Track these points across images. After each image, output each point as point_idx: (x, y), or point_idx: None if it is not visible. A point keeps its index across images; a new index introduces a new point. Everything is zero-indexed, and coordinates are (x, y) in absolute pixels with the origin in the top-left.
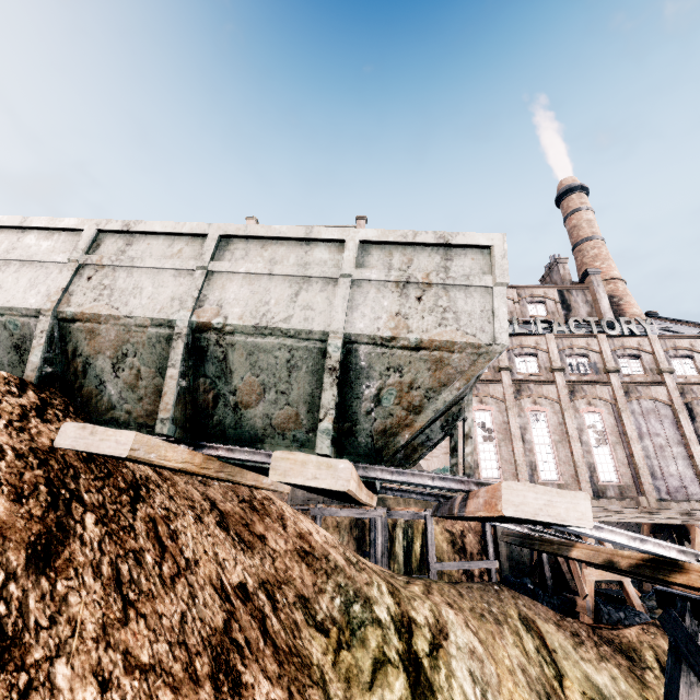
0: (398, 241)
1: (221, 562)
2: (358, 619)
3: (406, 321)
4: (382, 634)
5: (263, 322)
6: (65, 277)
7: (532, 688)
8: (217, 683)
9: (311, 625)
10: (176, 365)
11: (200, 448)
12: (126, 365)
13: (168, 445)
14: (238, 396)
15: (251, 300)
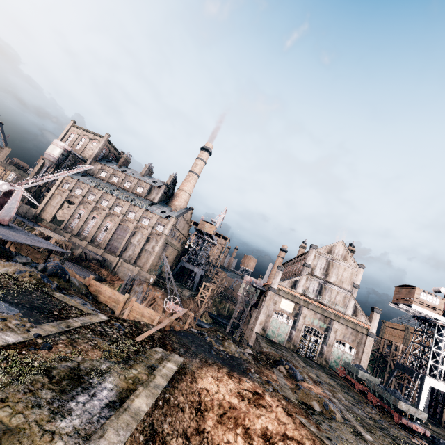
0: None
1: None
2: None
3: None
4: None
5: None
6: None
7: None
8: None
9: None
10: None
11: None
12: None
13: None
14: None
15: None
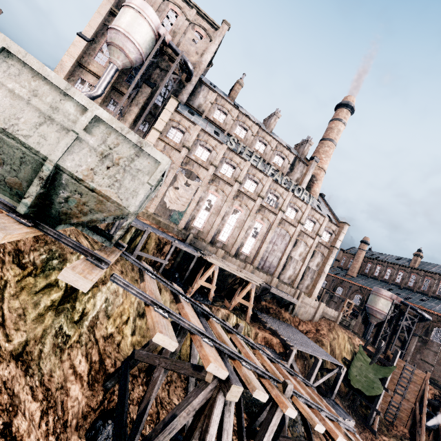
0: (117, 130)
1: None
2: (52, 266)
3: (94, 175)
4: None
5: (10, 129)
6: None
7: (137, 310)
8: None
9: (15, 263)
10: None
11: None
12: None
13: None
14: None
15: (8, 110)
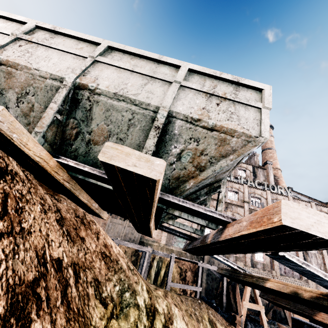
0: (211, 74)
1: (49, 241)
2: (126, 301)
3: (208, 113)
4: (138, 314)
5: (120, 92)
6: (4, 40)
7: None
8: (5, 324)
9: (97, 298)
10: (57, 102)
11: (57, 159)
12: (25, 100)
13: (31, 137)
14: (92, 135)
15: (116, 80)
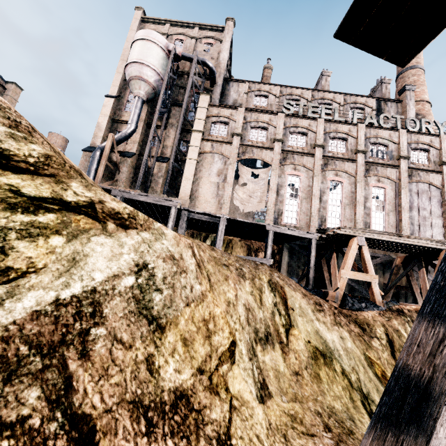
0: None
1: None
2: None
3: None
4: None
5: None
6: None
7: (250, 323)
8: None
9: None
10: None
11: None
12: None
13: None
14: None
15: None
